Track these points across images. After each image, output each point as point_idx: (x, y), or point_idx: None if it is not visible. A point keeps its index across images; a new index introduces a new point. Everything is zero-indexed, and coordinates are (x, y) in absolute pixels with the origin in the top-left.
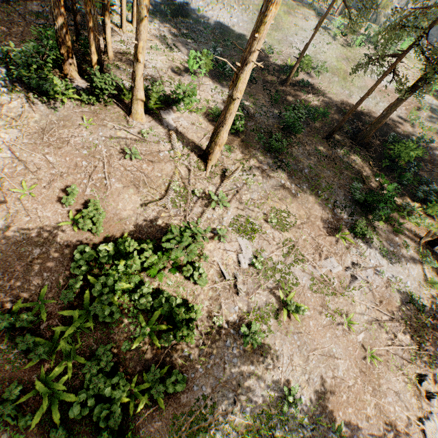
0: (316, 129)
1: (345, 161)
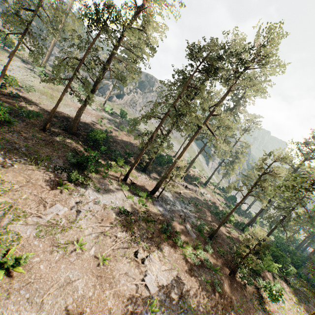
0: (32, 123)
1: (62, 143)
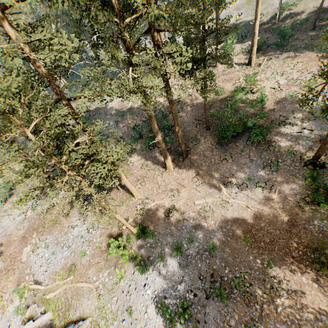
0: (304, 29)
1: None
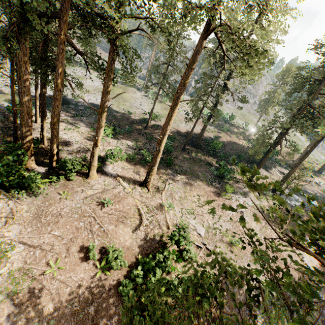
0: (175, 146)
1: (198, 158)
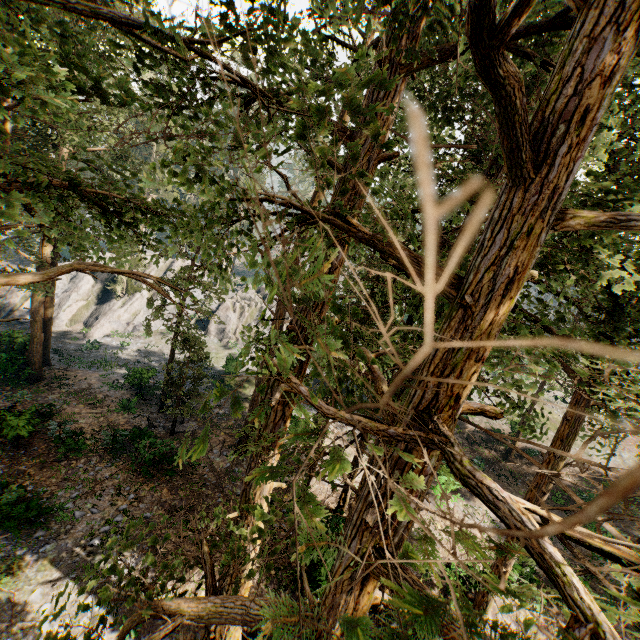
0: None
1: None
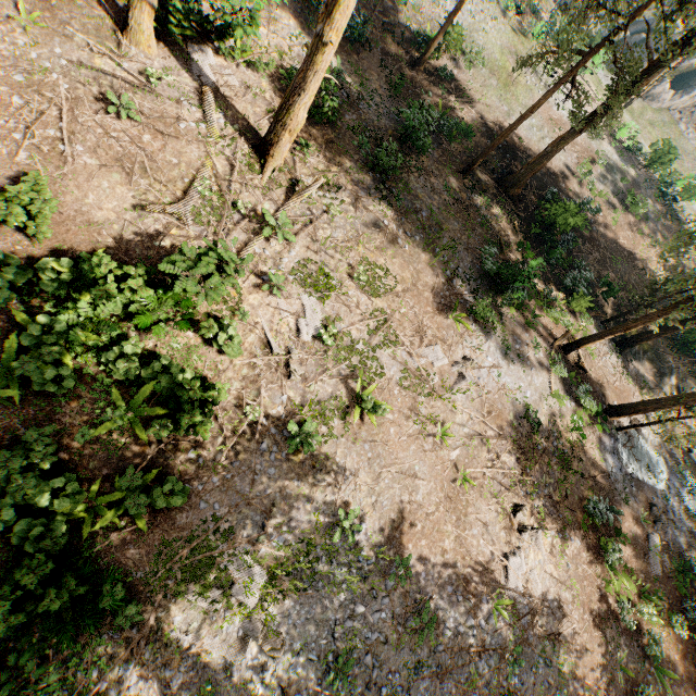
0: (451, 154)
1: (483, 214)
